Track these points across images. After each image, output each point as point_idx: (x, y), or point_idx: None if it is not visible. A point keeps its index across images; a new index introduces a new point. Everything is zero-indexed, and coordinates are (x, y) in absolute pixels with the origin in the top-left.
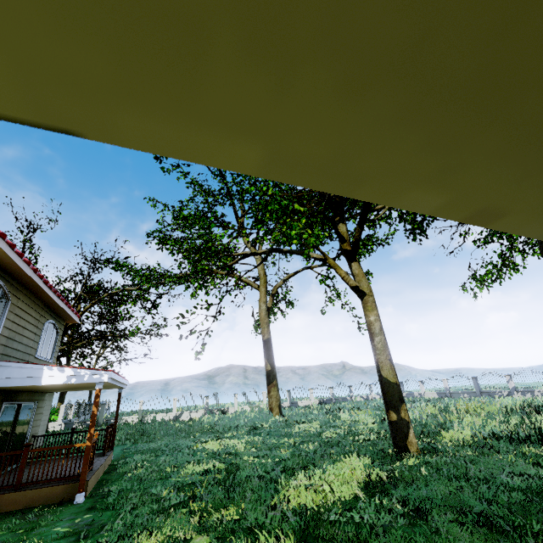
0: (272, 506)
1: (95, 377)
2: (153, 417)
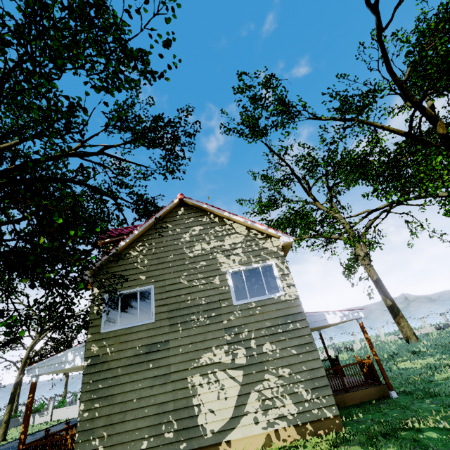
0: None
1: (355, 315)
2: None
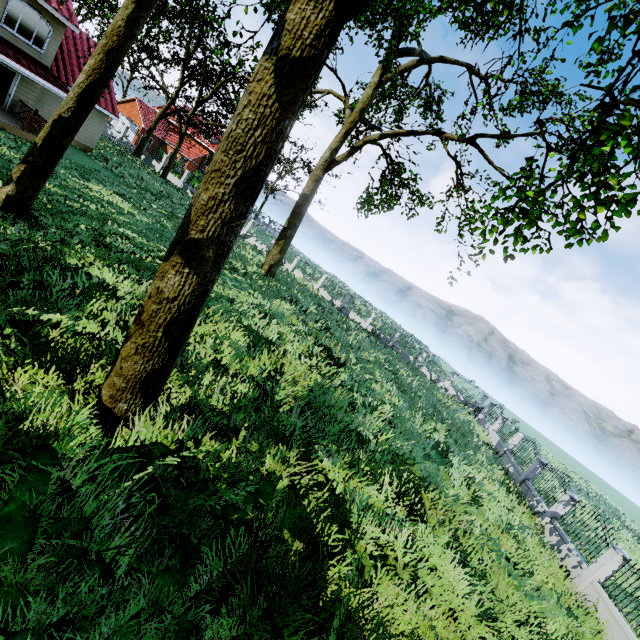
0: None
1: None
2: None
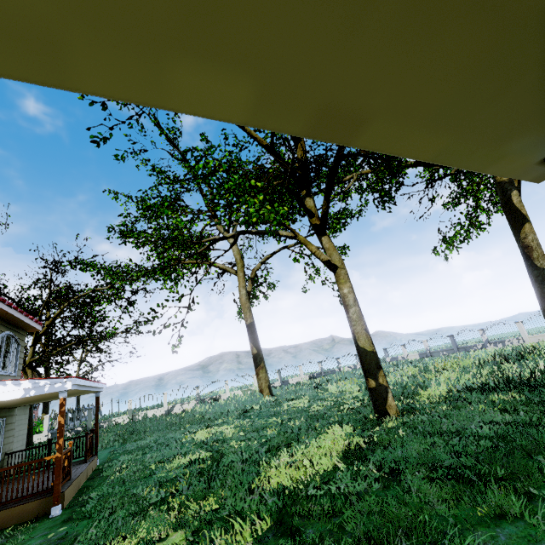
0: (253, 489)
1: (57, 386)
2: (143, 414)
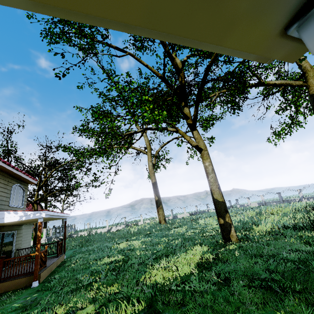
0: (141, 282)
1: (37, 215)
2: (95, 231)
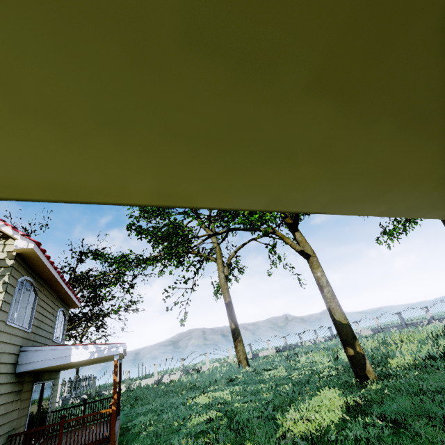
0: (278, 438)
1: (113, 350)
2: (138, 383)
